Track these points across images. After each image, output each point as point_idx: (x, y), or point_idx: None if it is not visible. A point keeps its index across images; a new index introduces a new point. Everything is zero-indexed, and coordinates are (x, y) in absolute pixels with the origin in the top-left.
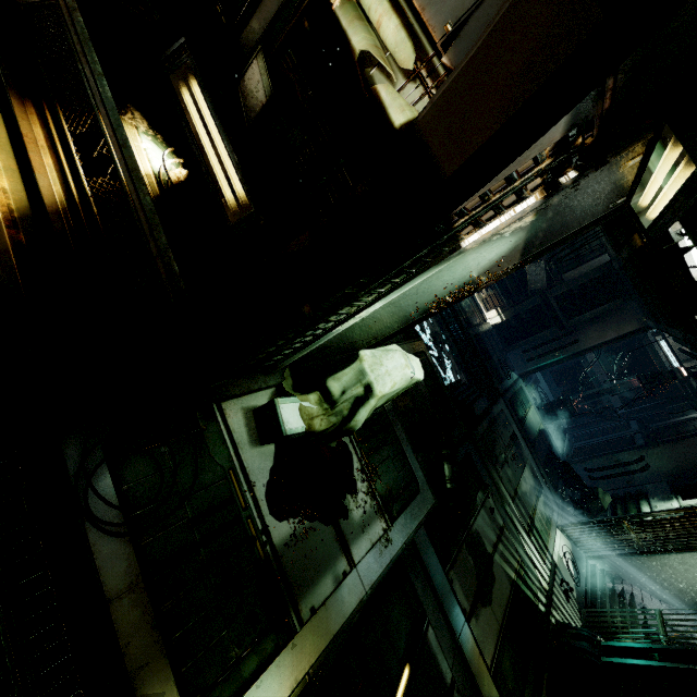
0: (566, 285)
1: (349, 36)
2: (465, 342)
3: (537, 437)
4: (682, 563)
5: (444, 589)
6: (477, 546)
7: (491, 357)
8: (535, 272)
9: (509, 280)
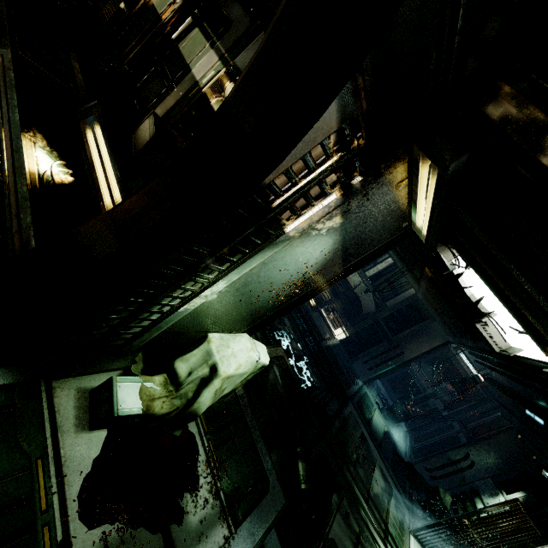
0: (389, 310)
1: None
2: (318, 352)
3: (383, 438)
4: None
5: None
6: None
7: (340, 365)
8: (366, 300)
9: (349, 305)
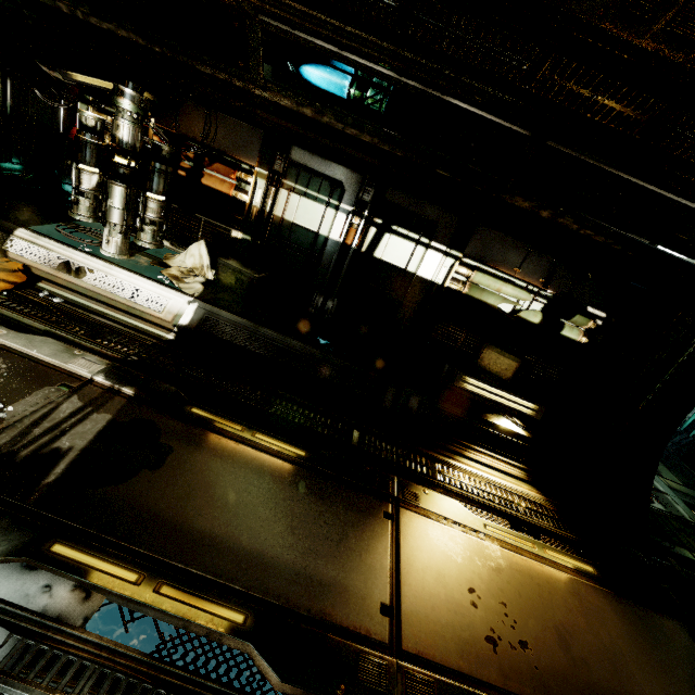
0: None
1: (483, 300)
2: None
3: None
4: None
5: None
6: None
7: None
8: None
9: None
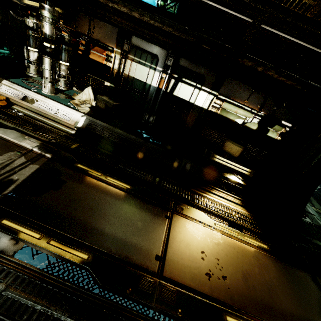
0: None
1: (227, 117)
2: None
3: None
4: None
5: None
6: None
7: None
8: None
9: None
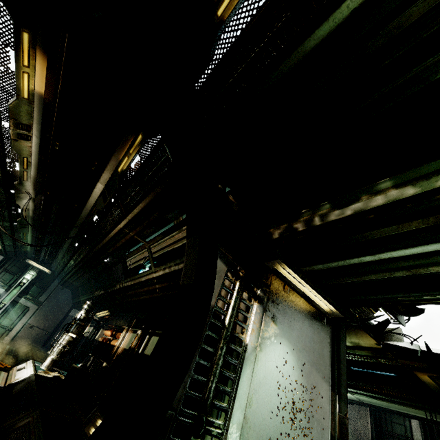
0: None
1: None
2: None
3: None
4: None
5: None
6: None
7: None
8: None
9: None
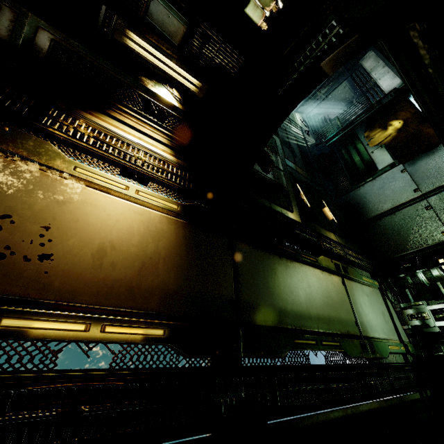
0: None
1: None
2: None
3: None
4: (338, 92)
5: (287, 162)
6: (284, 142)
7: None
8: None
9: None
